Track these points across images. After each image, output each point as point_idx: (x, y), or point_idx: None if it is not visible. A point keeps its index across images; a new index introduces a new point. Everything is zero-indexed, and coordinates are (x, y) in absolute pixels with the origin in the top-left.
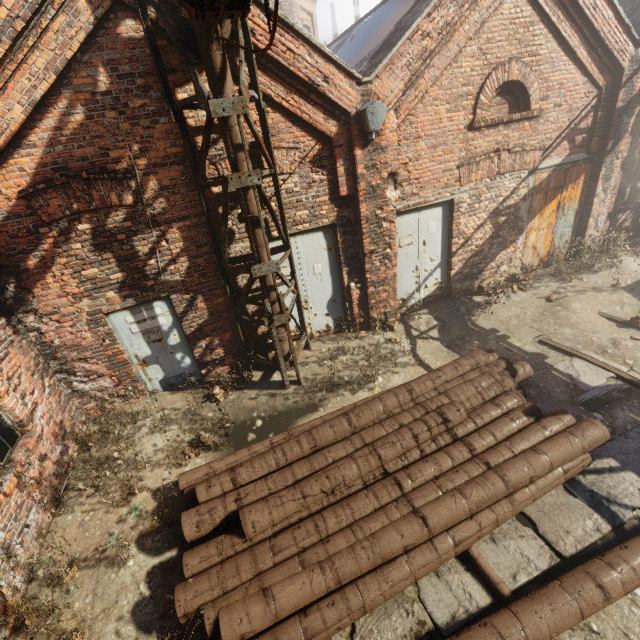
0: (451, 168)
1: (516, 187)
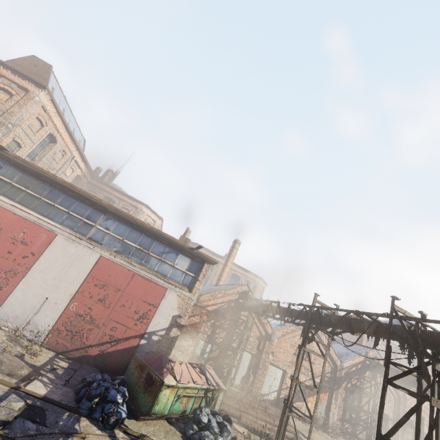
0: (287, 361)
1: (305, 380)
